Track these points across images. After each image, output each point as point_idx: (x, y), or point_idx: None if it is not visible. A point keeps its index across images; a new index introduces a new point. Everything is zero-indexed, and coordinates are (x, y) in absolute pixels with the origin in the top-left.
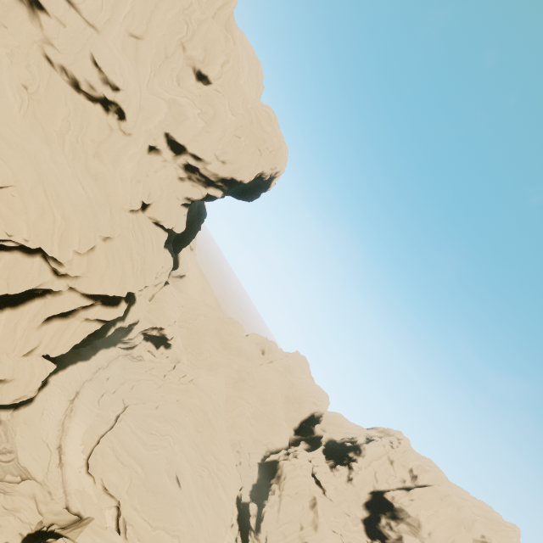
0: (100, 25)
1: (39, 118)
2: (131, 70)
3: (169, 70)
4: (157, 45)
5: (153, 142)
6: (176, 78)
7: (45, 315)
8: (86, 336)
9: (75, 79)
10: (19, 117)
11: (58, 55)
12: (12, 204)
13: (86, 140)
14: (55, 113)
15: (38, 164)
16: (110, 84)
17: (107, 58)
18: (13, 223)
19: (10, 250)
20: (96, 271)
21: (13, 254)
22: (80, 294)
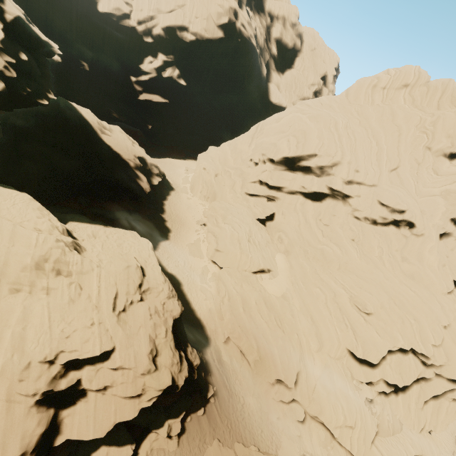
0: (376, 182)
1: (365, 253)
2: (403, 193)
3: (424, 171)
4: (408, 162)
5: (442, 231)
6: (431, 172)
7: (424, 397)
8: (455, 414)
9: (373, 219)
10: (358, 259)
11: (361, 213)
12: (385, 320)
13: (392, 252)
14: (371, 246)
15: (382, 285)
16: (396, 211)
17: (389, 197)
18: (392, 334)
19: (393, 352)
20: (453, 358)
21: (395, 354)
22: (445, 379)
